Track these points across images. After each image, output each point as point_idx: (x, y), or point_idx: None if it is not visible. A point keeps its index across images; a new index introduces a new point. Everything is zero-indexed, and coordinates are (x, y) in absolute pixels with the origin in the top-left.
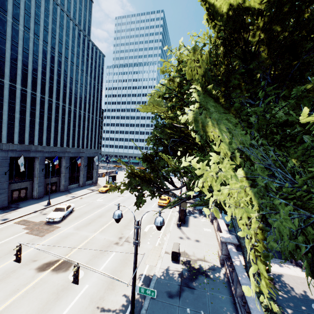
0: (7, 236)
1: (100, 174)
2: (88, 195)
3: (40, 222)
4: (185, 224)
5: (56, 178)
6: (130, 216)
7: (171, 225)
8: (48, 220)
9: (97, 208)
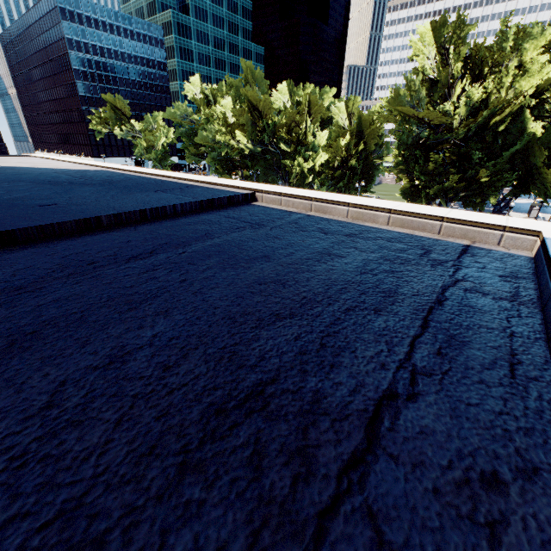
0: None
1: None
2: None
3: None
4: None
5: None
6: None
7: None
8: None
9: None
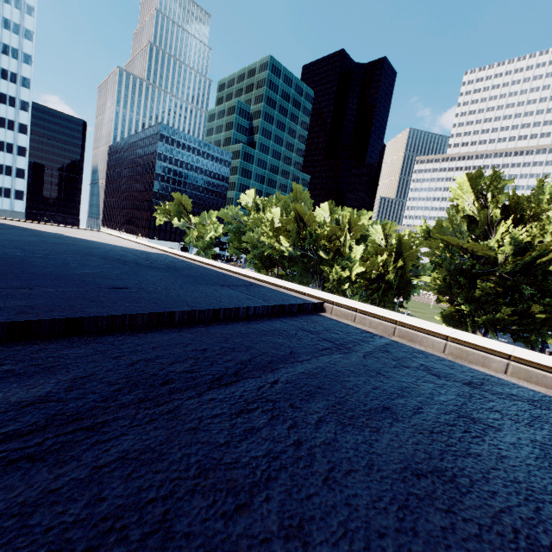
0: None
1: None
2: None
3: None
4: None
5: None
6: None
7: None
8: None
9: None
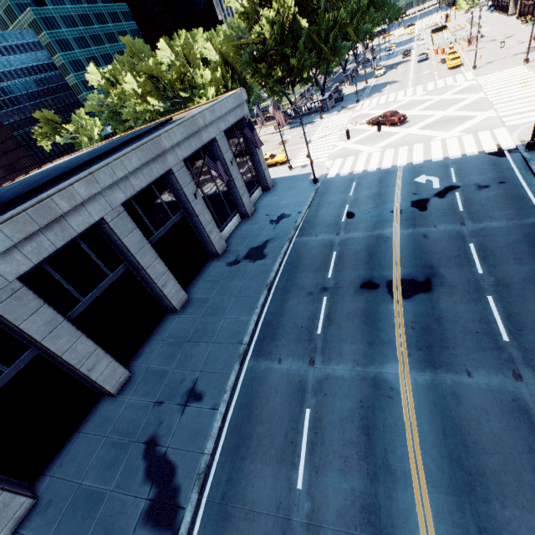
0: None
1: None
2: None
3: None
4: None
5: None
6: None
7: None
8: None
9: None
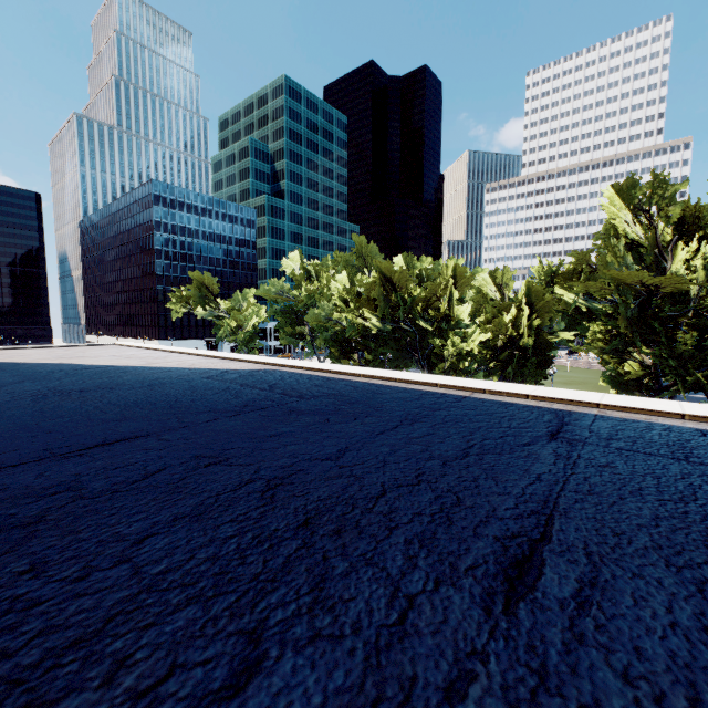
0: None
1: None
2: None
3: None
4: None
5: None
6: None
7: None
8: None
9: None
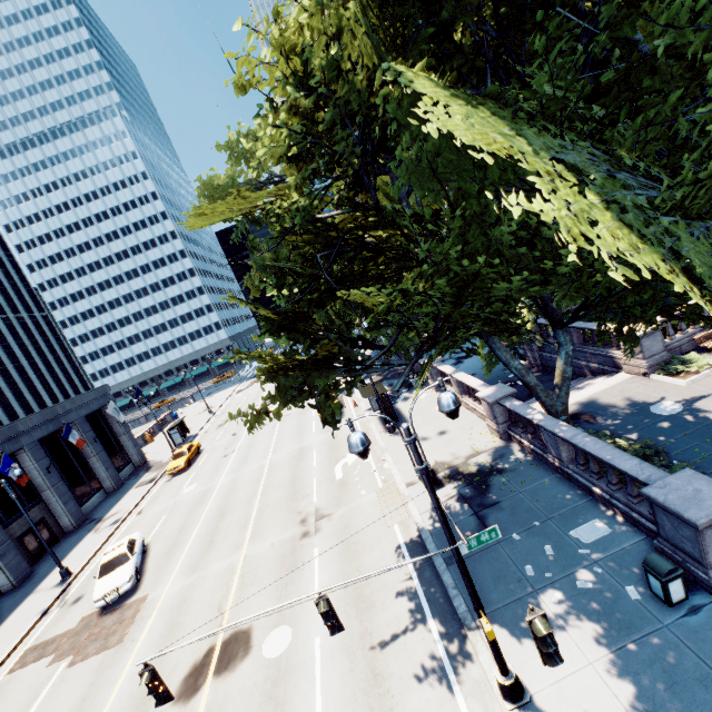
0: (21, 709)
1: (139, 442)
2: (151, 497)
3: (84, 620)
4: (401, 422)
5: (36, 511)
6: (286, 474)
7: (378, 438)
8: (103, 604)
9: (200, 505)
